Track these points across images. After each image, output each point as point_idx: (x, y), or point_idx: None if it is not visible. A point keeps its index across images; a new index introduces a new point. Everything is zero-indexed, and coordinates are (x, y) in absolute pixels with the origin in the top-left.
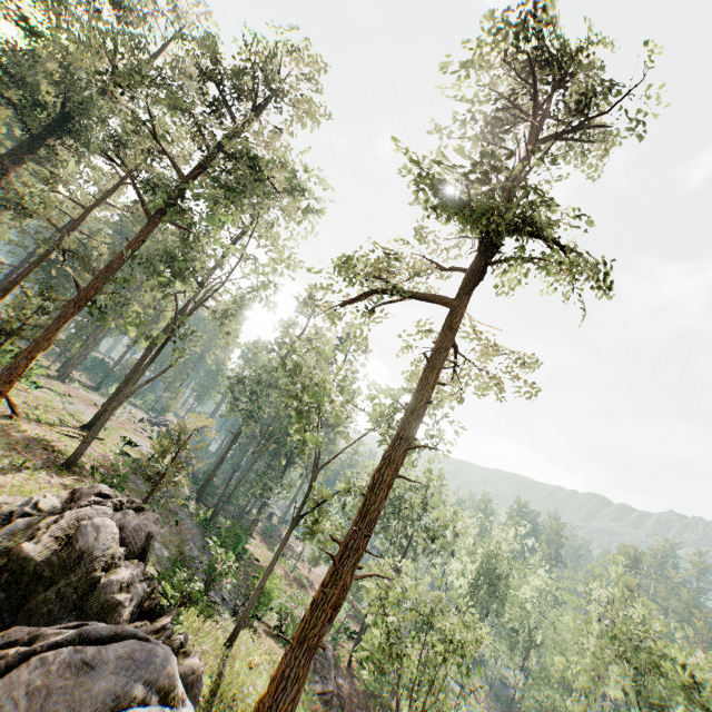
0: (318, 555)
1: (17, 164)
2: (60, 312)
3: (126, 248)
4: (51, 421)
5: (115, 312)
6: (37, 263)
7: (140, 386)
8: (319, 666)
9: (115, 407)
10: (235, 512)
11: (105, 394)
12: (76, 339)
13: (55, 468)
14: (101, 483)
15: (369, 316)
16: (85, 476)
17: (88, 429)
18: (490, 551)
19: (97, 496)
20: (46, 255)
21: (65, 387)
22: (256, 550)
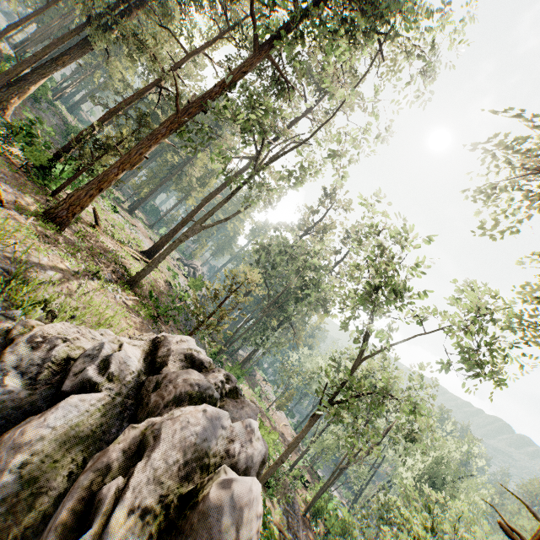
0: (284, 403)
1: (137, 7)
2: (154, 130)
3: (227, 77)
4: (121, 240)
5: (201, 144)
6: (138, 93)
7: (207, 226)
8: (291, 521)
9: (181, 240)
10: (229, 349)
11: (155, 233)
12: (145, 185)
13: (120, 284)
14: (153, 306)
15: (537, 199)
16: (143, 298)
17: (146, 255)
18: (440, 457)
19: (186, 359)
20: (146, 88)
21: (132, 219)
22: (242, 386)
